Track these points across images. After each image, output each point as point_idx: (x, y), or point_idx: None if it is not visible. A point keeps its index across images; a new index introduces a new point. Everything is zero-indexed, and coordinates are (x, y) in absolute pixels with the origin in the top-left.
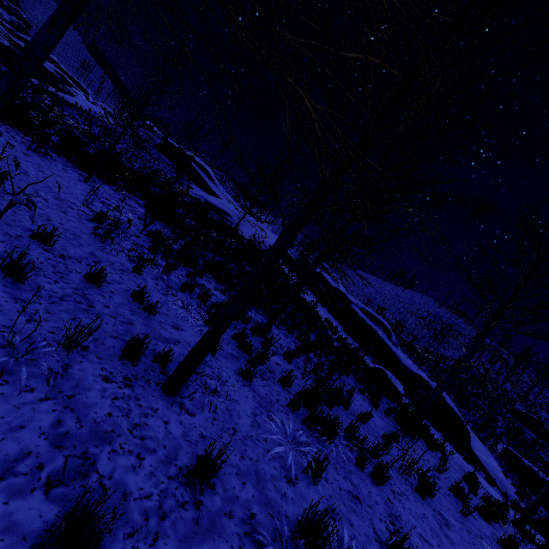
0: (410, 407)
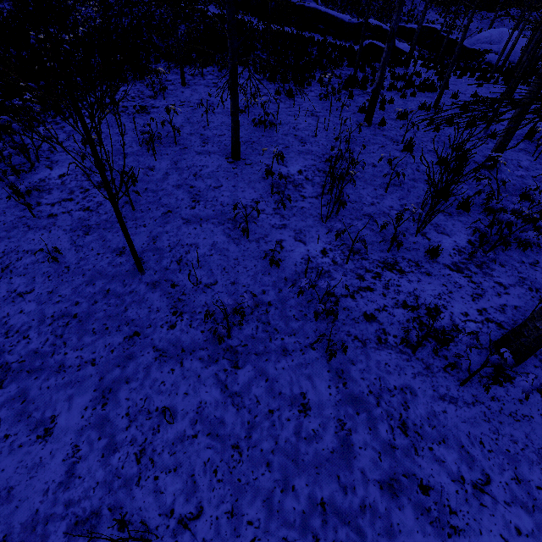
0: None
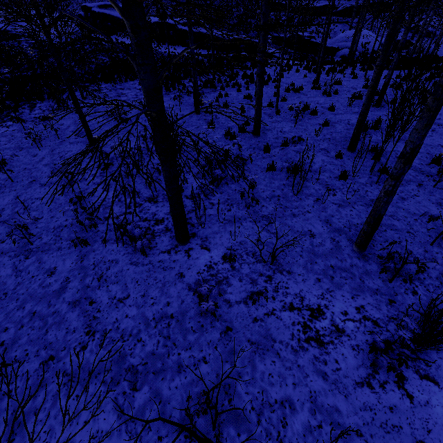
0: None
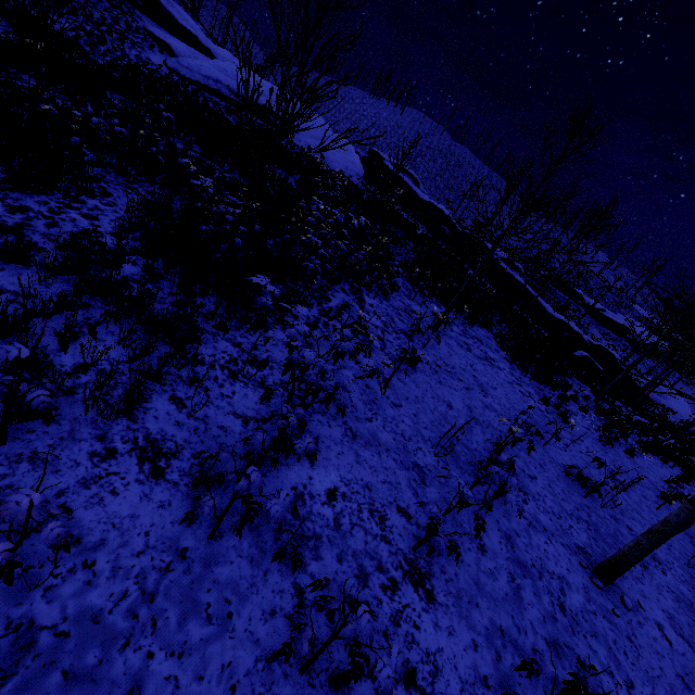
0: None
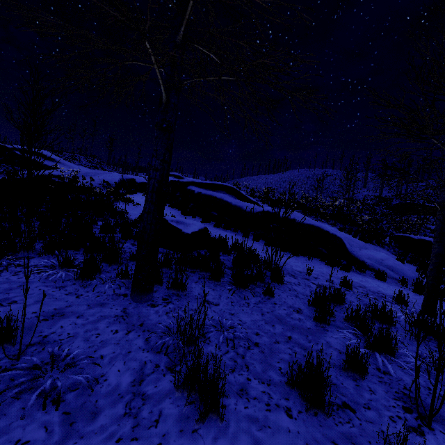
0: (258, 249)
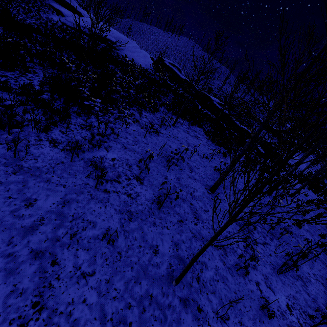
0: None
